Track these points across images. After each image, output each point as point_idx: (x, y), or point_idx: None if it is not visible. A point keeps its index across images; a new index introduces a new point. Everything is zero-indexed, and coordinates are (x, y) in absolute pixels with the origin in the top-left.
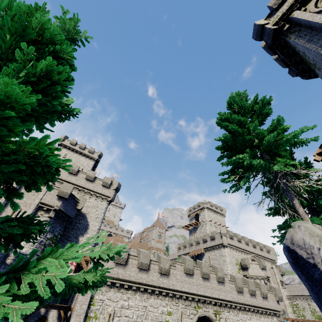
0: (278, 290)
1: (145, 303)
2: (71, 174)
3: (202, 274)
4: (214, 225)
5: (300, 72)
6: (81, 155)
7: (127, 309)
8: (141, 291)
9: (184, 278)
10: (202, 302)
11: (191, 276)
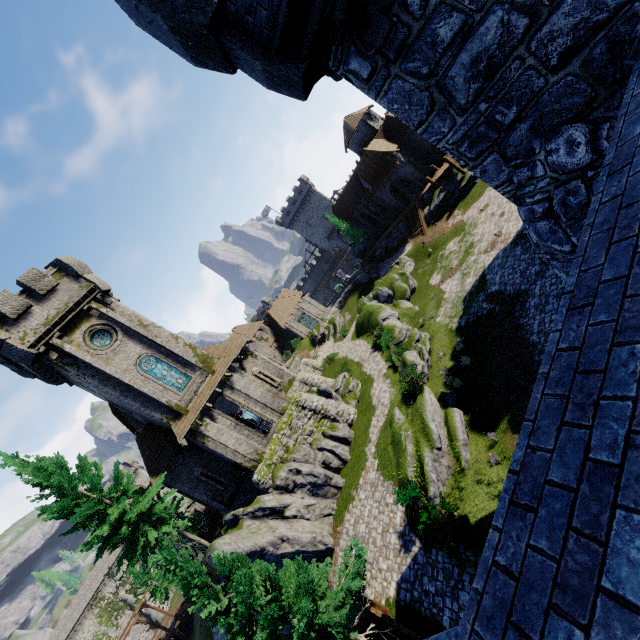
0: None
1: None
2: None
3: None
4: None
5: (49, 379)
6: None
7: None
8: None
9: None
10: None
11: None
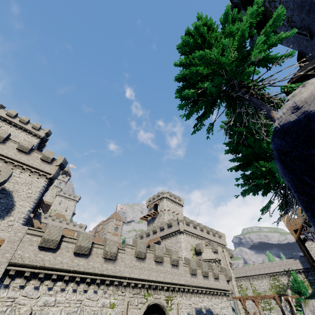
0: (228, 270)
1: (80, 296)
2: None
3: (155, 257)
4: (172, 214)
5: None
6: (21, 130)
7: (52, 307)
8: (76, 281)
9: (135, 263)
10: (153, 288)
11: (143, 261)
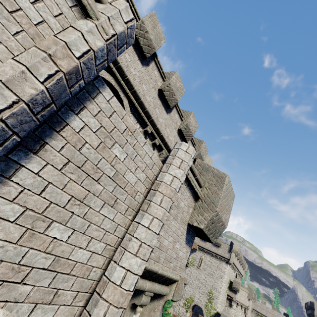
0: None
1: None
2: (163, 101)
3: None
4: None
5: None
6: None
7: None
8: None
9: None
10: None
11: None
